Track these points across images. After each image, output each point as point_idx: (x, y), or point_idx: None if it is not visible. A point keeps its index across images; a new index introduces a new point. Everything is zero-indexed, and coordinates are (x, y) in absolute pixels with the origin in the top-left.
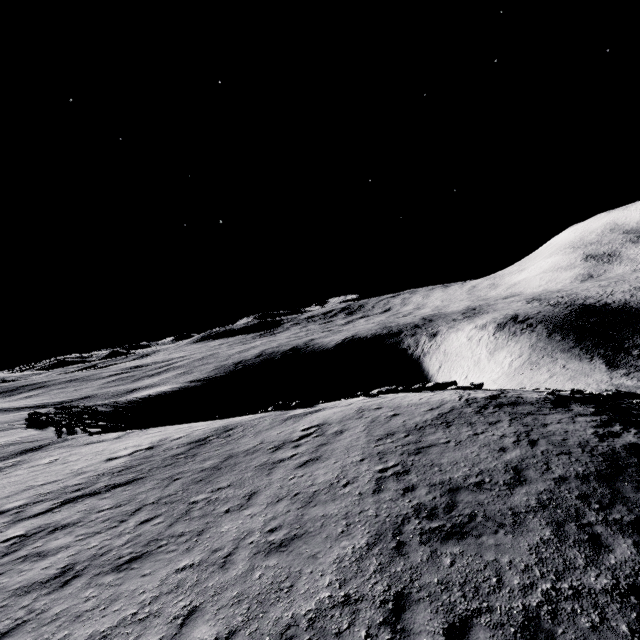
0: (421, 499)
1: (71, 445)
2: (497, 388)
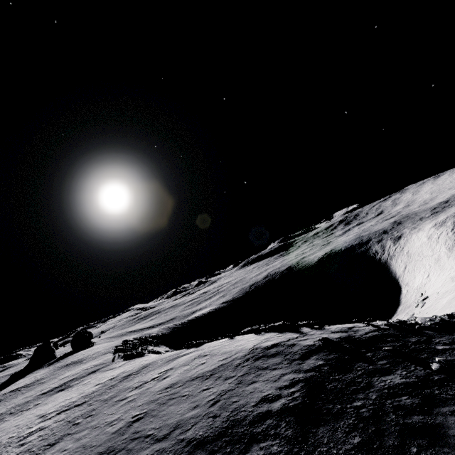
0: (117, 443)
1: (104, 370)
2: (454, 286)
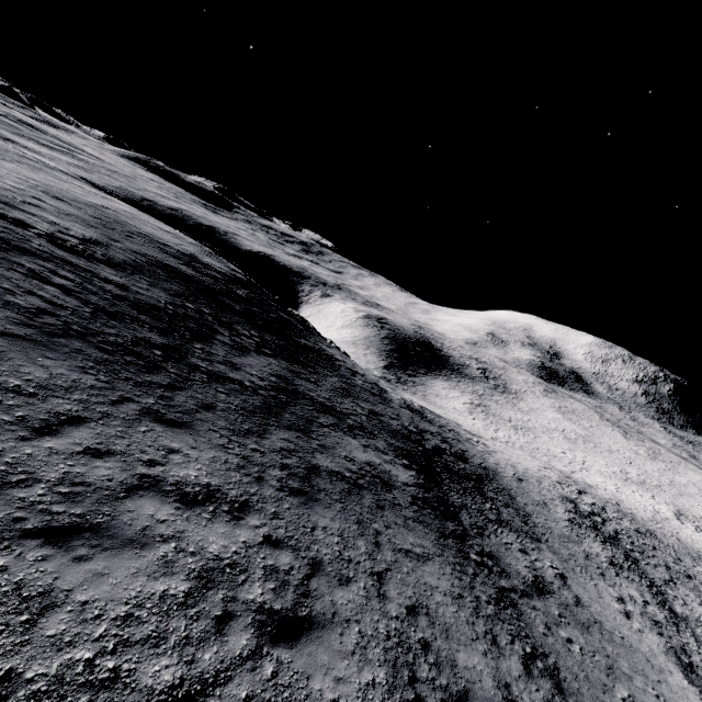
0: (103, 210)
1: None
2: None
